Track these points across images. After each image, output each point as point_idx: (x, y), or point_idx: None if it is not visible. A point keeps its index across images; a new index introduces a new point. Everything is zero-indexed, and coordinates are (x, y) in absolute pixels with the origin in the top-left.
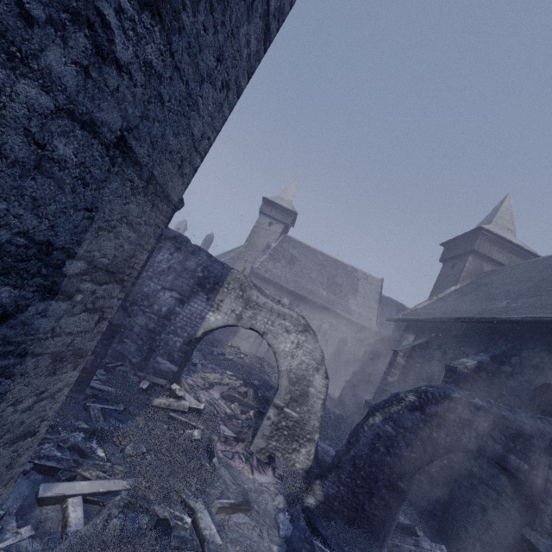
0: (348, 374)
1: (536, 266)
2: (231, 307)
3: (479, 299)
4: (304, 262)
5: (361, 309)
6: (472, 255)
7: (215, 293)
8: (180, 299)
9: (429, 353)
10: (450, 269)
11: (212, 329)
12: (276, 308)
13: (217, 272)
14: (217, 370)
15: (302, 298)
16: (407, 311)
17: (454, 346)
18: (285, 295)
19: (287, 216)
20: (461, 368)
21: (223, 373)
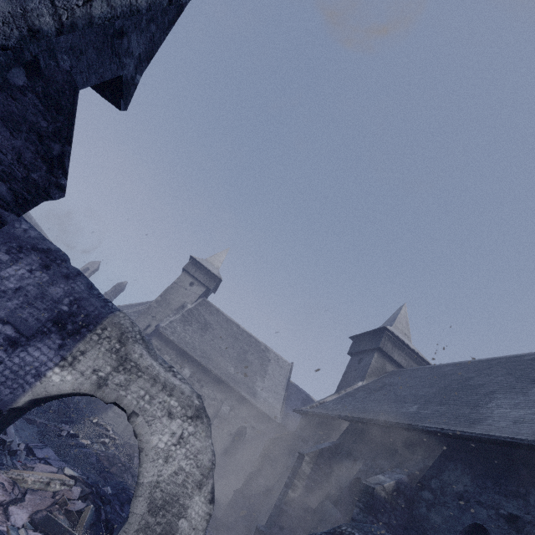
0: (240, 477)
1: (434, 372)
2: (95, 364)
3: (388, 400)
4: (218, 331)
5: (268, 393)
6: (377, 353)
7: (77, 339)
8: (14, 339)
9: (338, 460)
10: (357, 363)
11: (49, 397)
12: (163, 376)
13: (93, 310)
14: (51, 464)
15: (206, 371)
16: (316, 403)
17: (366, 454)
18: (187, 364)
19: (211, 280)
20: (379, 490)
21: (57, 472)
